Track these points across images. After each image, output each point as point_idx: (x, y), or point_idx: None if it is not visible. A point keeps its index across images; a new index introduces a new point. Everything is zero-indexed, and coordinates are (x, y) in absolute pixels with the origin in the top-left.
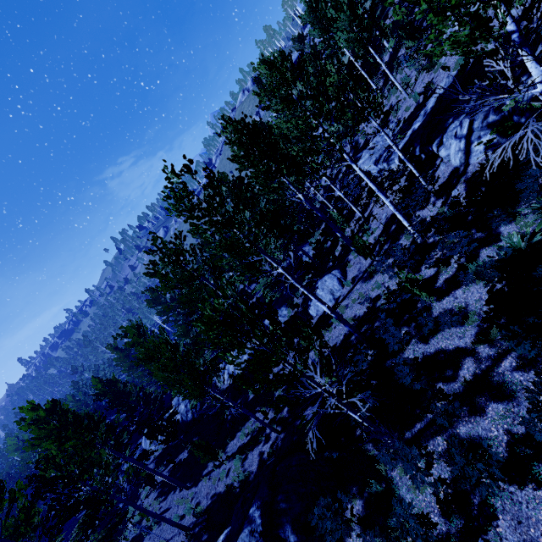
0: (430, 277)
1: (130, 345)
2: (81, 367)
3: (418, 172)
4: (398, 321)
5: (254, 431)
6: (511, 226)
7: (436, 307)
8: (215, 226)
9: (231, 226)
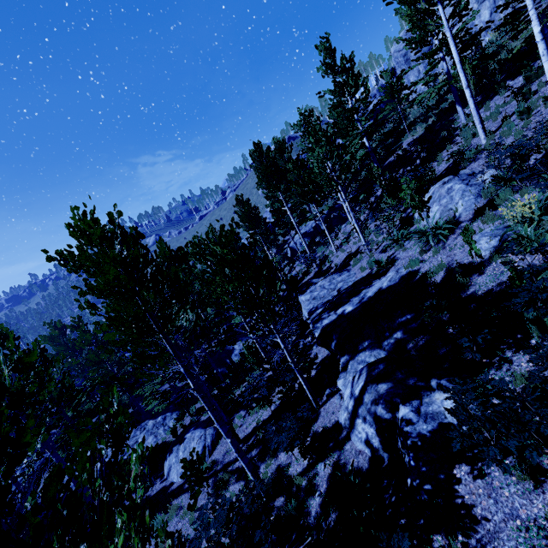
0: None
1: None
2: None
3: (309, 389)
4: None
5: None
6: None
7: None
8: None
9: None
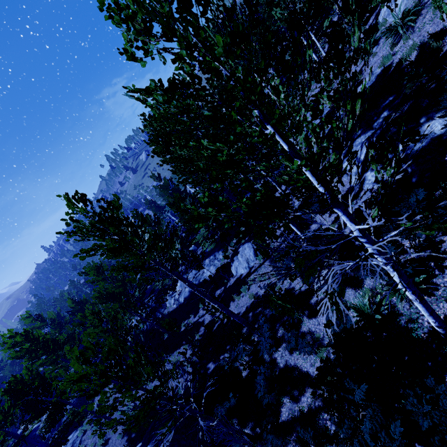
0: (309, 290)
1: (91, 282)
2: (79, 266)
3: None
4: (272, 328)
5: (177, 362)
6: (372, 279)
7: (305, 323)
8: (107, 254)
9: (121, 254)
